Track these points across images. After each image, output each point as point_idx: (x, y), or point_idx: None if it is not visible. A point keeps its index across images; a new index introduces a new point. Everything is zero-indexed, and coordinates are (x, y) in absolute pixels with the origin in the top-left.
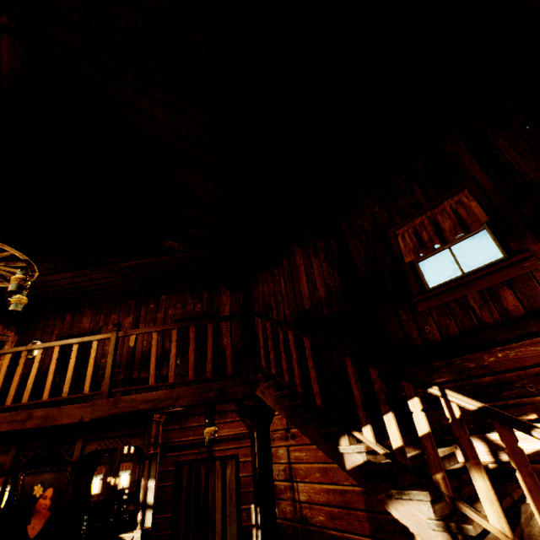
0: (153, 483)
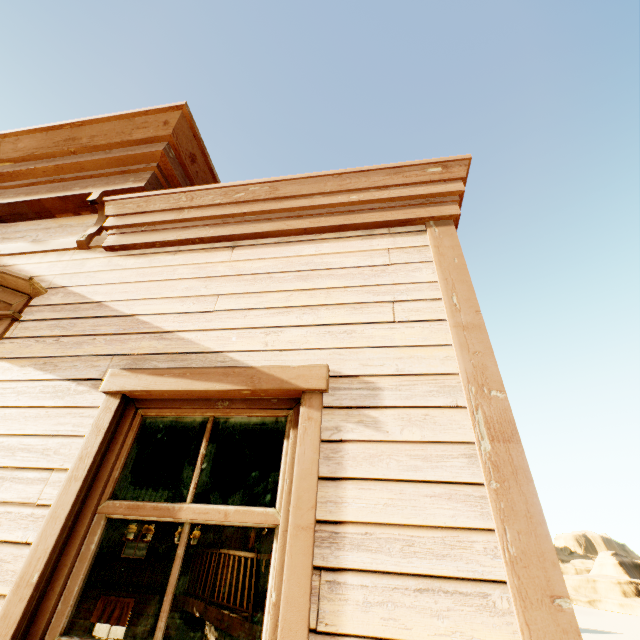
0: None
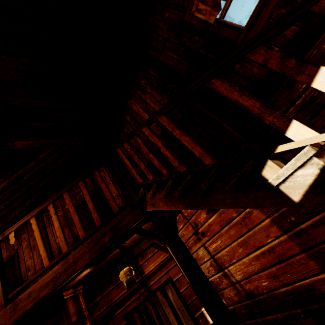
0: None
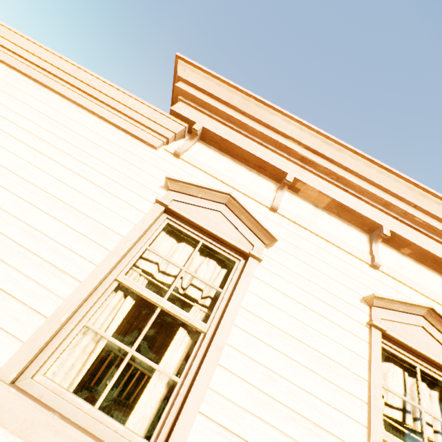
0: None
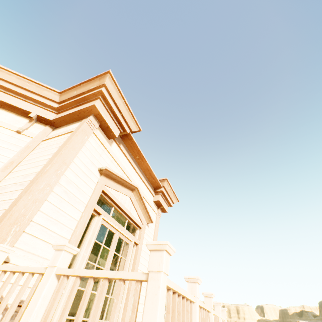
0: None
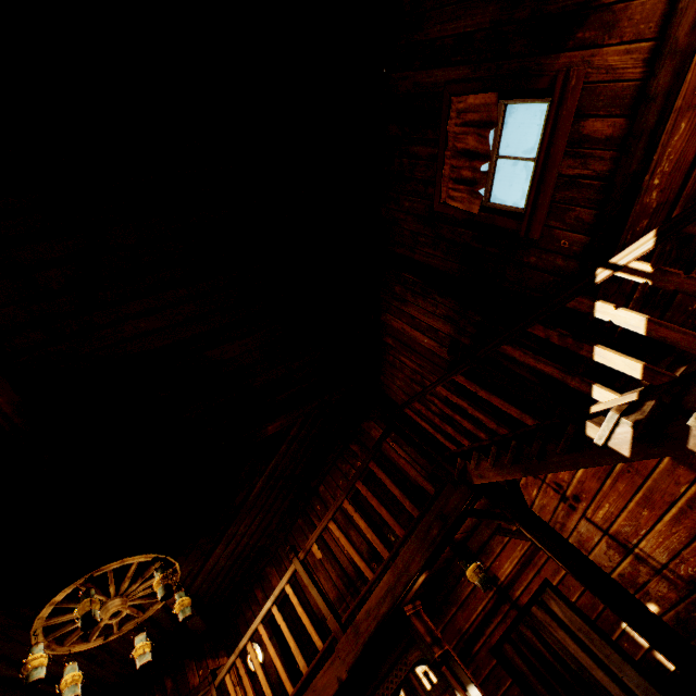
0: (475, 691)
